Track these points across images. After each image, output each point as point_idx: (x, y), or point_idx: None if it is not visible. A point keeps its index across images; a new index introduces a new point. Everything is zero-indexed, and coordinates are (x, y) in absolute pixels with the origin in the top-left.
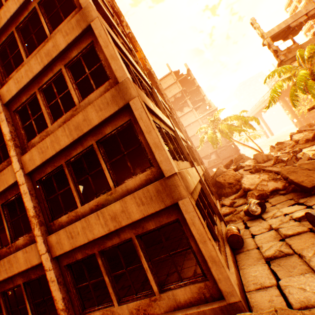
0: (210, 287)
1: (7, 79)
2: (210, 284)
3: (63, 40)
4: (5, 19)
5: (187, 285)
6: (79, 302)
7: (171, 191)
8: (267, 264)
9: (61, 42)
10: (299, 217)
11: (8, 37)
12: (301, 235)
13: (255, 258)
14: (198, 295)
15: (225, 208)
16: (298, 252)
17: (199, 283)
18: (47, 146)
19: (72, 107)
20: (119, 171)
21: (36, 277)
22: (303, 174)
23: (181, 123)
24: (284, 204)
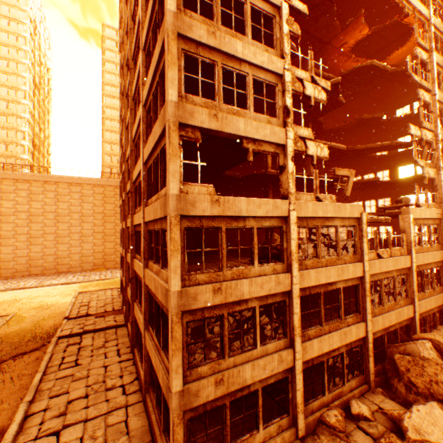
0: None
1: (148, 201)
2: None
3: (159, 210)
4: (149, 151)
5: None
6: (151, 378)
7: (169, 397)
8: None
9: (159, 210)
10: None
11: (151, 165)
12: None
13: None
14: None
15: (336, 413)
16: None
17: None
18: (150, 279)
19: None
20: None
21: None
22: None
23: (441, 195)
24: None
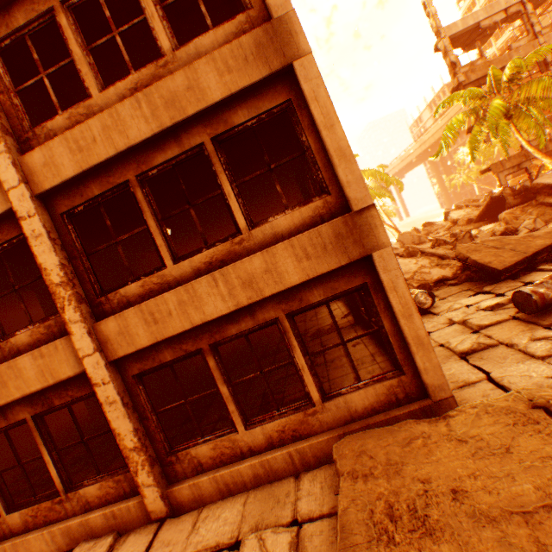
0: (407, 384)
1: None
2: (407, 380)
3: None
4: None
5: (369, 385)
6: (165, 436)
7: (361, 236)
8: (463, 360)
9: None
10: (491, 305)
11: None
12: (502, 324)
13: (442, 356)
14: (386, 398)
15: None
16: (504, 342)
17: (390, 380)
18: (94, 138)
19: (111, 79)
20: (181, 238)
21: (63, 404)
22: (489, 253)
23: None
24: (458, 297)
